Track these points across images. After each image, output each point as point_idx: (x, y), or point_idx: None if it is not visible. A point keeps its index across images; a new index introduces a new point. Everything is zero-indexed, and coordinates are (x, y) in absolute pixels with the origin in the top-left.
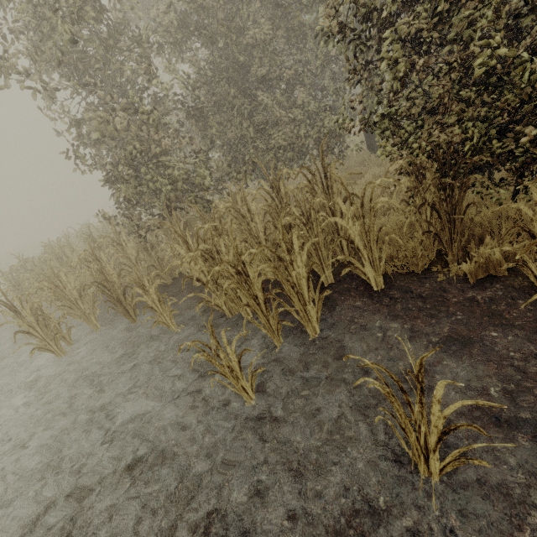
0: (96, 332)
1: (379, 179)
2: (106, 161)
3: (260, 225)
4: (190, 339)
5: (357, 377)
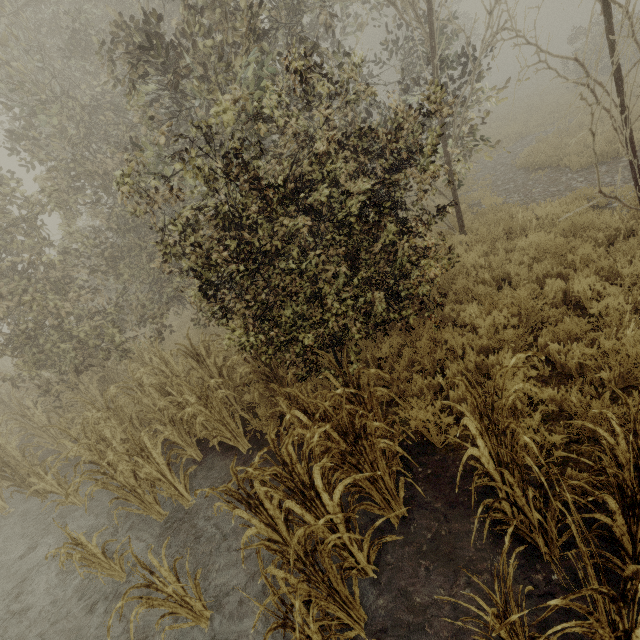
0: (3, 515)
1: (213, 380)
2: (1, 334)
3: (156, 393)
4: (94, 515)
5: (201, 543)
